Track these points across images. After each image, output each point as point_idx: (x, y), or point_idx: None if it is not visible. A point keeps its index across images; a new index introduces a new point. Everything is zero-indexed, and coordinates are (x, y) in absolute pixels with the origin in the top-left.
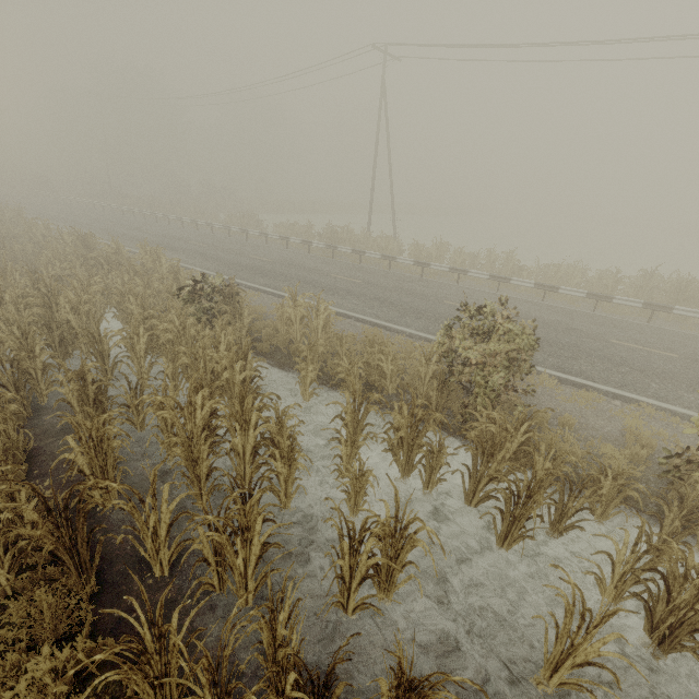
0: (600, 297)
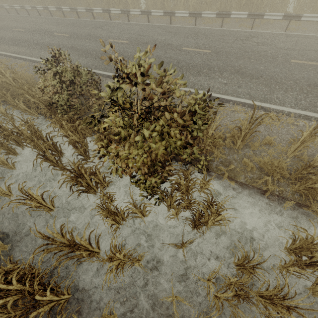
0: (195, 14)
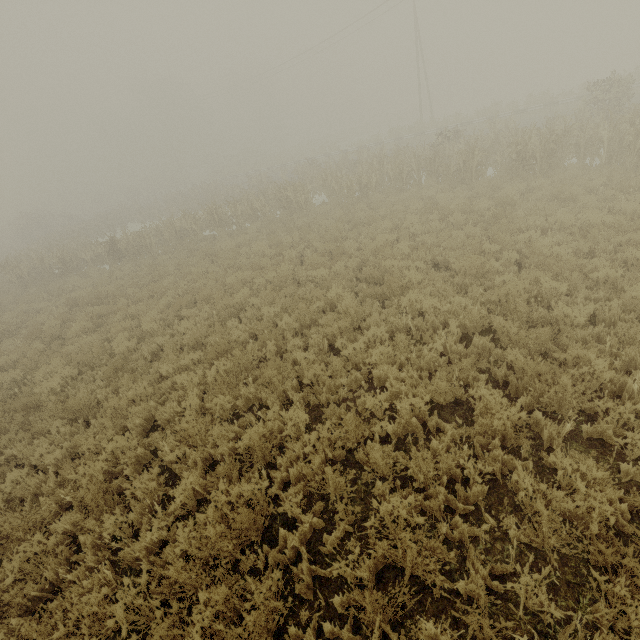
0: None
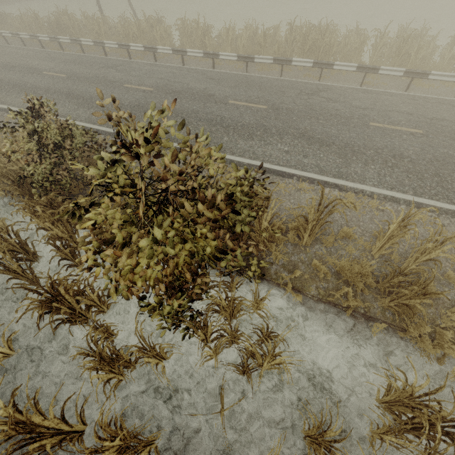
0: (246, 58)
